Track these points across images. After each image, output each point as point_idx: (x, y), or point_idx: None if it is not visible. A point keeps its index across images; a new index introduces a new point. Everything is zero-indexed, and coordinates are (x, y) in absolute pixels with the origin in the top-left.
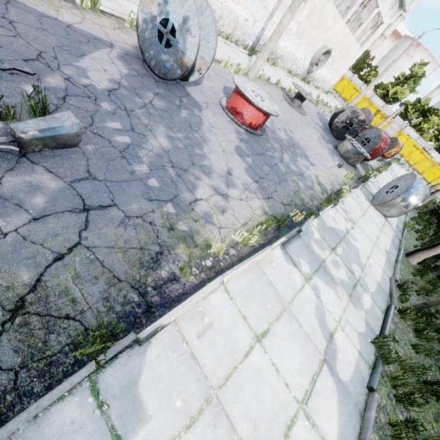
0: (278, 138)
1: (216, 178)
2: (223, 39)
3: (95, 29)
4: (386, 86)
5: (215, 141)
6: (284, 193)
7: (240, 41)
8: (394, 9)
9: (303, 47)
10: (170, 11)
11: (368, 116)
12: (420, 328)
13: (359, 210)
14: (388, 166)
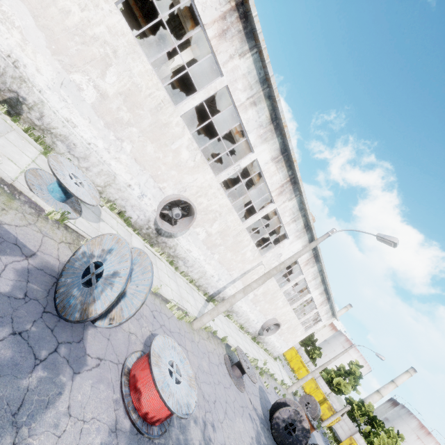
0: (185, 443)
1: None
2: (187, 280)
3: (31, 236)
4: (330, 372)
5: None
6: None
7: (203, 287)
8: (329, 314)
9: (257, 312)
10: (108, 260)
11: (315, 408)
12: None
13: None
14: None
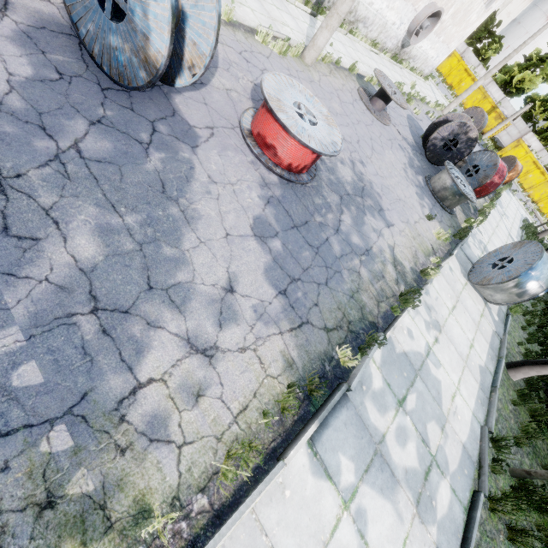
0: (337, 182)
1: (199, 310)
2: None
3: None
4: (511, 70)
5: (213, 215)
6: (331, 304)
7: None
8: None
9: (400, 3)
10: None
11: (480, 120)
12: (517, 527)
13: (449, 297)
14: (497, 199)
